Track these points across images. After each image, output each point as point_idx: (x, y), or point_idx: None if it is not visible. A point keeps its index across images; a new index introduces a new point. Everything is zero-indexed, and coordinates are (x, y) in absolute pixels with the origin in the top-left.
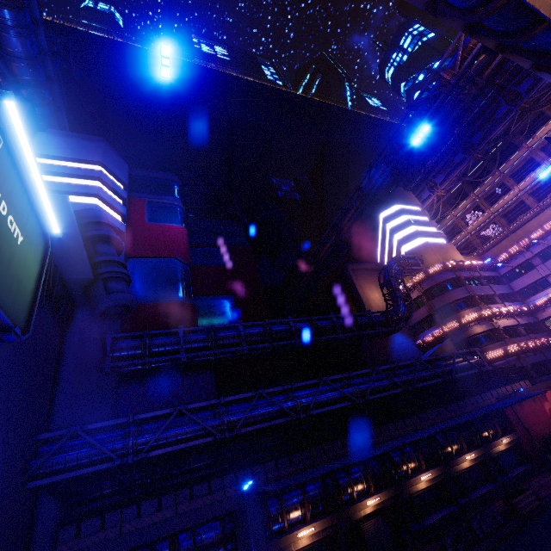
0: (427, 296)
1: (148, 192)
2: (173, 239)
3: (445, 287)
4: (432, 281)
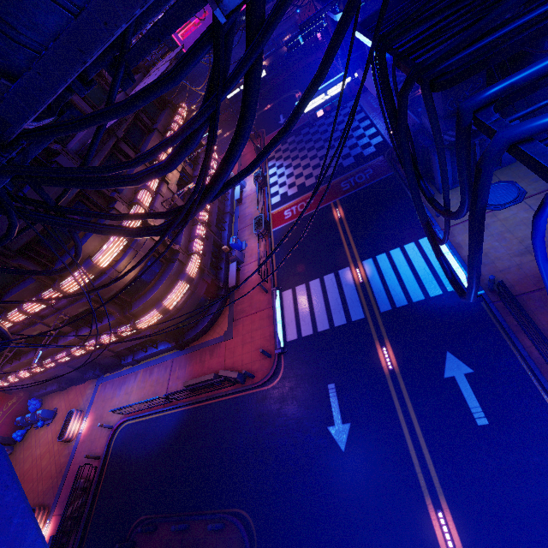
0: None
1: None
2: None
3: None
4: None
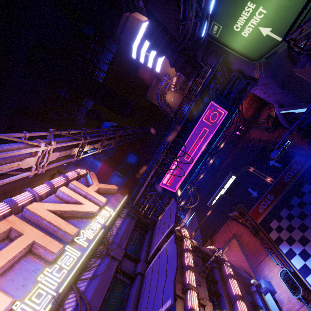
0: (182, 90)
1: (82, 163)
2: (105, 170)
3: (184, 83)
4: (178, 86)
